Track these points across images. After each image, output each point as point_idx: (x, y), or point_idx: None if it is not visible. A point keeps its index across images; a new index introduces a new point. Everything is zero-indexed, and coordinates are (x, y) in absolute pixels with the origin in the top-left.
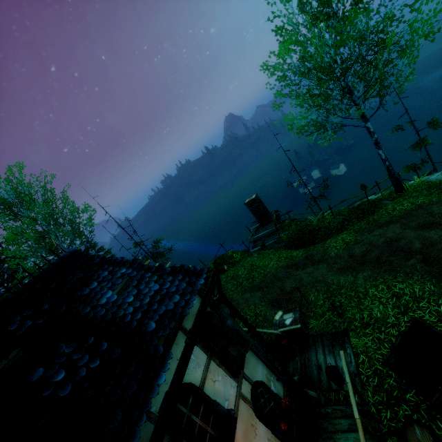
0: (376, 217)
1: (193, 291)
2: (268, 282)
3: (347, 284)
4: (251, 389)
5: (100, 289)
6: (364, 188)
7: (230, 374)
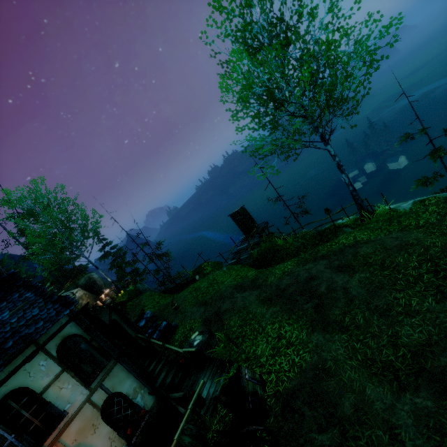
0: (320, 248)
1: (55, 319)
2: (214, 300)
3: (259, 315)
4: (106, 397)
5: (4, 309)
6: (328, 213)
7: (83, 384)
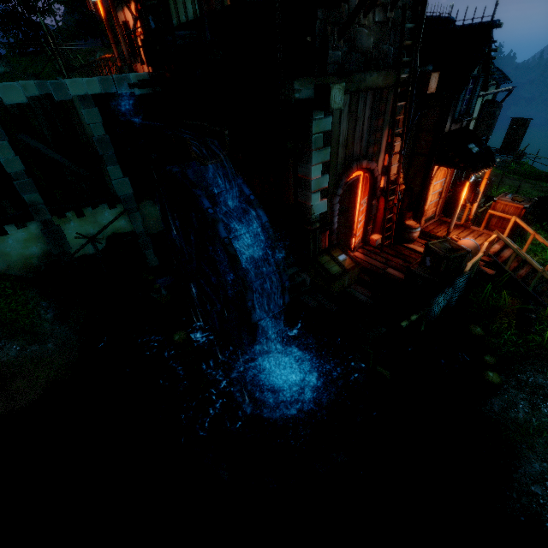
0: None
1: (504, 81)
2: None
3: (535, 195)
4: None
5: None
6: None
7: None
